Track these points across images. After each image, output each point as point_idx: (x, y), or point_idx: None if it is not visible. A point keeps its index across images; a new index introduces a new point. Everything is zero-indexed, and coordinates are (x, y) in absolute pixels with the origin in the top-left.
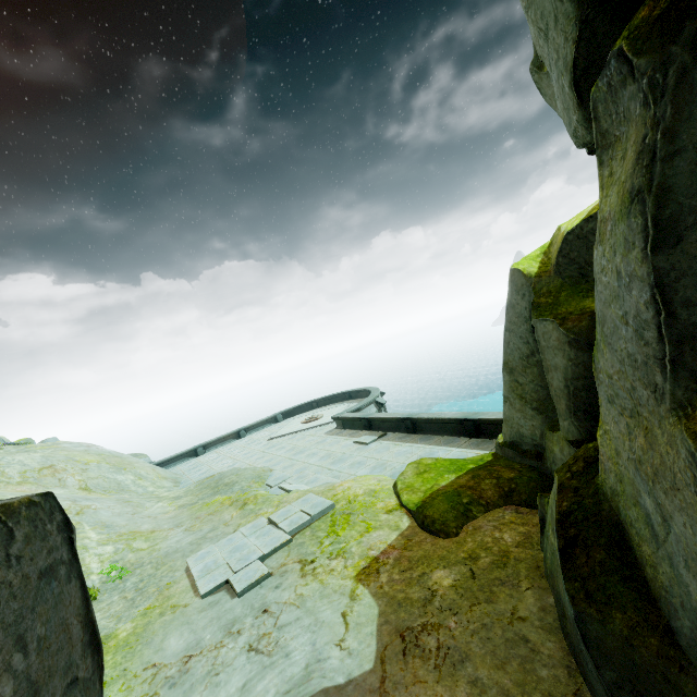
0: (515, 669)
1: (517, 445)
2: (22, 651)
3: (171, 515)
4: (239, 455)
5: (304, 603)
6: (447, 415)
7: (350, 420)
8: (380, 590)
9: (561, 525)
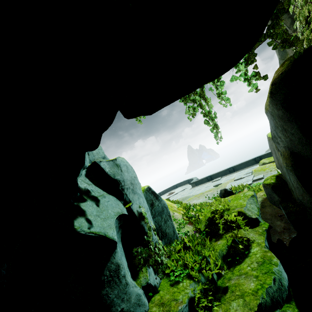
0: None
1: None
2: None
3: None
4: None
5: None
6: (247, 160)
7: (200, 181)
8: None
9: None
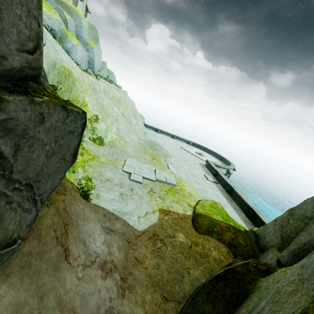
0: (171, 277)
1: (258, 238)
2: (55, 143)
3: (135, 142)
4: (167, 143)
5: (141, 199)
6: (247, 200)
7: (211, 167)
8: (161, 219)
9: (229, 270)
